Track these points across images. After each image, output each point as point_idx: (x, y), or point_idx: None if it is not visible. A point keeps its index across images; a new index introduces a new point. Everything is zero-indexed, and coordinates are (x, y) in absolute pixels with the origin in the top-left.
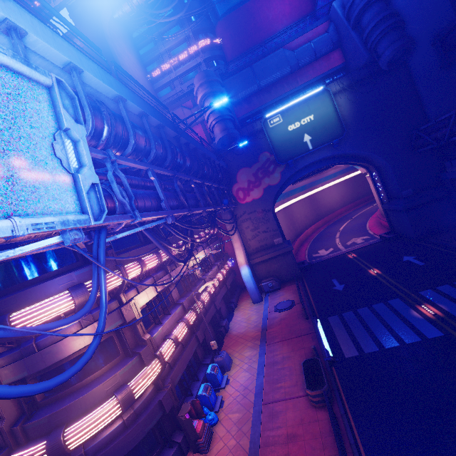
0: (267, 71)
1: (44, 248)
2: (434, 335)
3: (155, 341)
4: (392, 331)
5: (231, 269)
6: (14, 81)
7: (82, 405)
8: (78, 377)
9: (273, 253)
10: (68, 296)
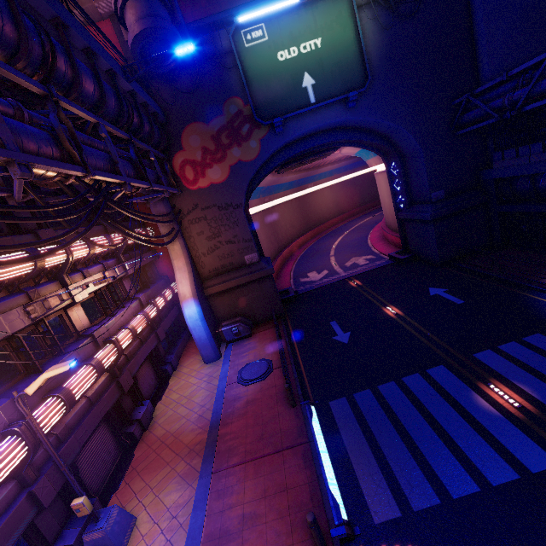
0: None
1: None
2: (541, 466)
3: None
4: (455, 447)
5: (175, 302)
6: None
7: None
8: None
9: (242, 278)
10: None
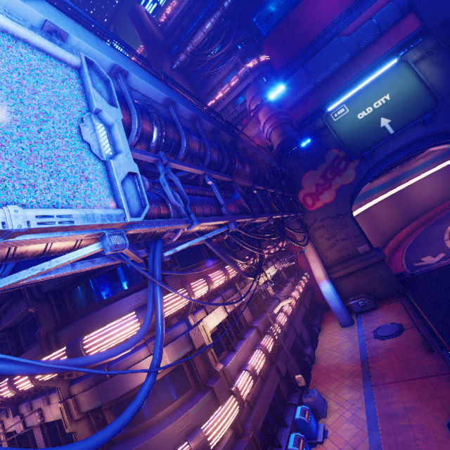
0: (322, 65)
1: (99, 263)
2: None
3: (229, 372)
4: None
5: (308, 286)
6: (34, 57)
7: (153, 448)
8: (149, 411)
9: (359, 264)
10: (135, 317)
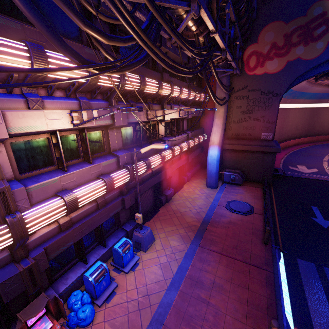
0: None
1: None
2: None
3: (34, 193)
4: None
5: (200, 145)
6: None
7: None
8: None
9: (253, 146)
10: None
